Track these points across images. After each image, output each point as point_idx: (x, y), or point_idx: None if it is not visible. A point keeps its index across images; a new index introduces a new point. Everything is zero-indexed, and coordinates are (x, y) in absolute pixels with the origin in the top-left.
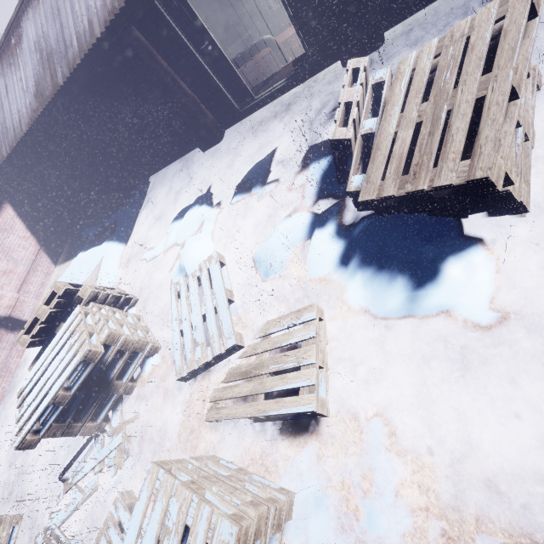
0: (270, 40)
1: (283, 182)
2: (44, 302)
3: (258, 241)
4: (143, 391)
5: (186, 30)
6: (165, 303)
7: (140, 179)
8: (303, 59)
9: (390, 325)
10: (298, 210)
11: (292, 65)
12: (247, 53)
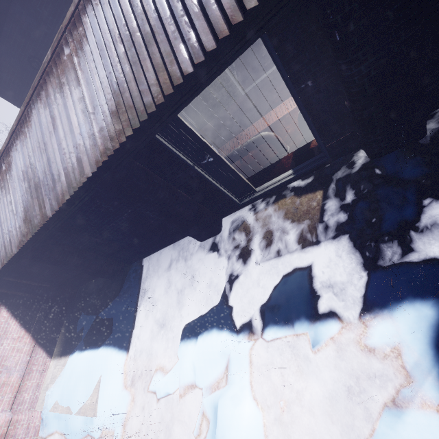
0: (269, 136)
1: (348, 324)
2: None
3: (335, 423)
4: None
5: (185, 149)
6: None
7: (132, 262)
8: (308, 149)
9: None
10: (413, 401)
11: (295, 155)
12: (244, 151)
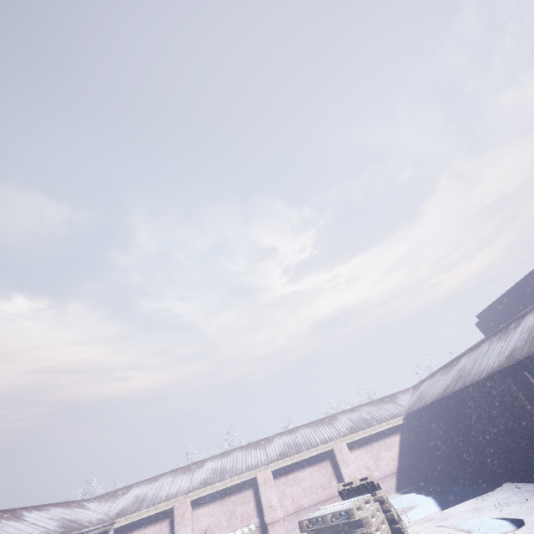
0: None
1: None
2: (360, 478)
3: None
4: None
5: None
6: None
7: (496, 478)
8: None
9: None
10: None
11: None
12: None
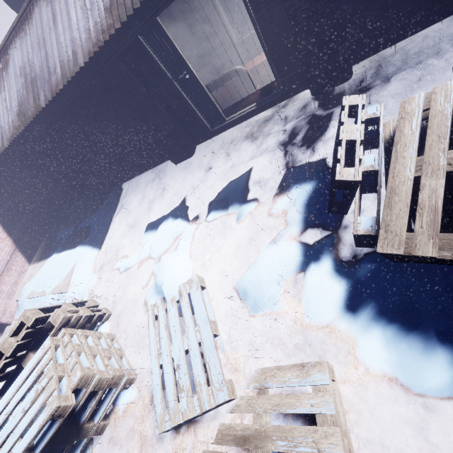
0: (241, 70)
1: (262, 203)
2: (11, 334)
3: (239, 263)
4: (116, 432)
5: (166, 61)
6: (140, 321)
7: (114, 185)
8: (272, 87)
9: (428, 404)
10: (284, 236)
11: (261, 92)
12: (219, 81)
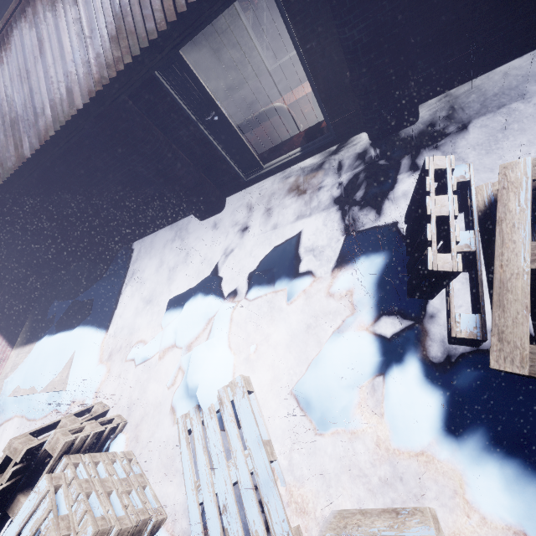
0: (282, 108)
1: (319, 279)
2: None
3: (294, 357)
4: None
5: (189, 100)
6: (166, 433)
7: (121, 245)
8: (319, 129)
9: None
10: (352, 325)
11: (306, 134)
12: (255, 121)
